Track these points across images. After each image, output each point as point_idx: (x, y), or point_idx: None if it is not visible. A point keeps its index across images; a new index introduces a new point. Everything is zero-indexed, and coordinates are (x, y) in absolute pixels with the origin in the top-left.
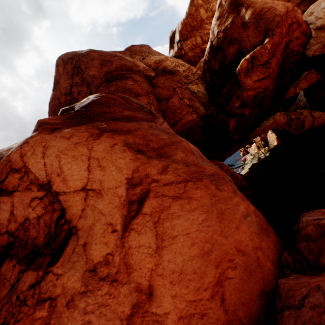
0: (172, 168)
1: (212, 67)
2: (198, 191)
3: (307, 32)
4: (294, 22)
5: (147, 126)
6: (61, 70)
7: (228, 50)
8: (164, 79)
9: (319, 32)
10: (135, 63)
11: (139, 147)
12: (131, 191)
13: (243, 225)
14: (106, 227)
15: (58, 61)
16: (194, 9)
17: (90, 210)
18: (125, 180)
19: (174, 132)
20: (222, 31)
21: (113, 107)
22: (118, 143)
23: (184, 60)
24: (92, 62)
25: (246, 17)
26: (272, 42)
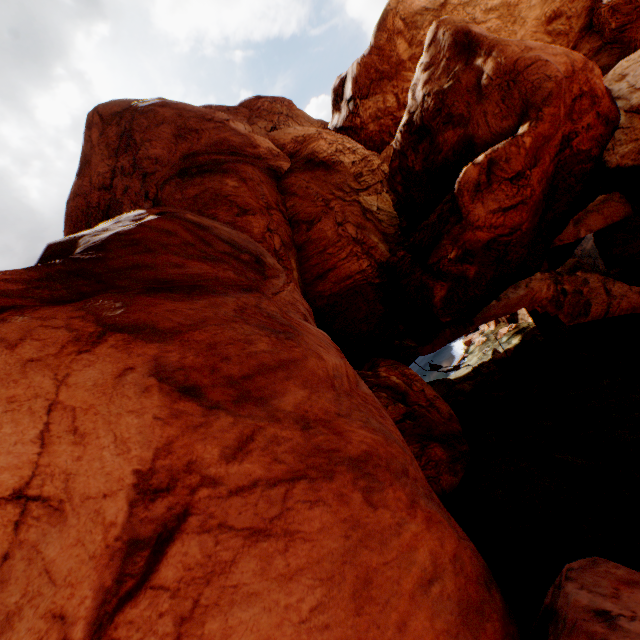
0: (265, 439)
1: (408, 166)
2: (316, 513)
3: (610, 116)
4: (586, 93)
5: (233, 309)
6: (95, 137)
7: (443, 135)
8: (309, 180)
9: (636, 118)
10: (252, 138)
11: (191, 375)
12: (141, 509)
13: (419, 612)
14: (47, 628)
15: (91, 116)
16: (385, 37)
17: (23, 561)
18: (131, 475)
19: (309, 309)
20: (432, 96)
21: (163, 253)
22: (136, 366)
23: (360, 137)
24: (158, 128)
25: (484, 72)
26: (535, 135)
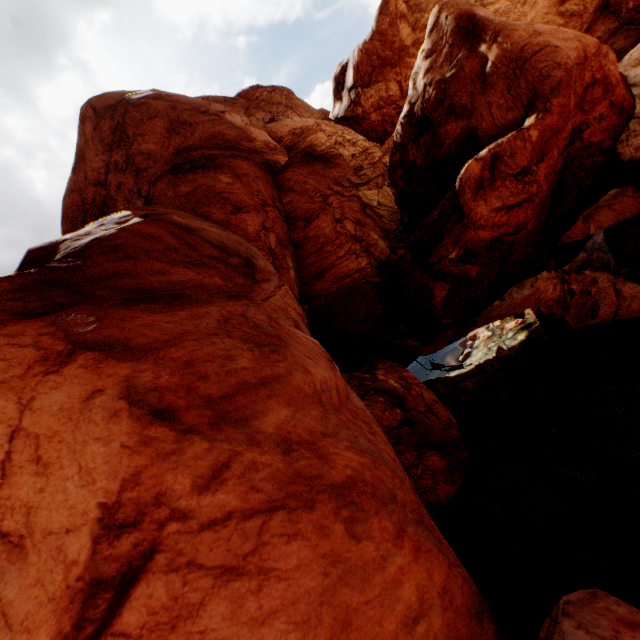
0: (242, 466)
1: (409, 160)
2: (294, 548)
3: (625, 105)
4: (598, 81)
5: (216, 320)
6: (89, 131)
7: (445, 127)
8: (307, 174)
9: None
10: (247, 131)
11: (165, 397)
12: (105, 546)
13: None
14: None
15: (84, 110)
16: (388, 22)
17: None
18: (96, 508)
19: (302, 314)
20: (434, 85)
21: (145, 259)
22: (106, 388)
23: (362, 127)
24: (150, 122)
25: (488, 59)
26: (542, 127)
